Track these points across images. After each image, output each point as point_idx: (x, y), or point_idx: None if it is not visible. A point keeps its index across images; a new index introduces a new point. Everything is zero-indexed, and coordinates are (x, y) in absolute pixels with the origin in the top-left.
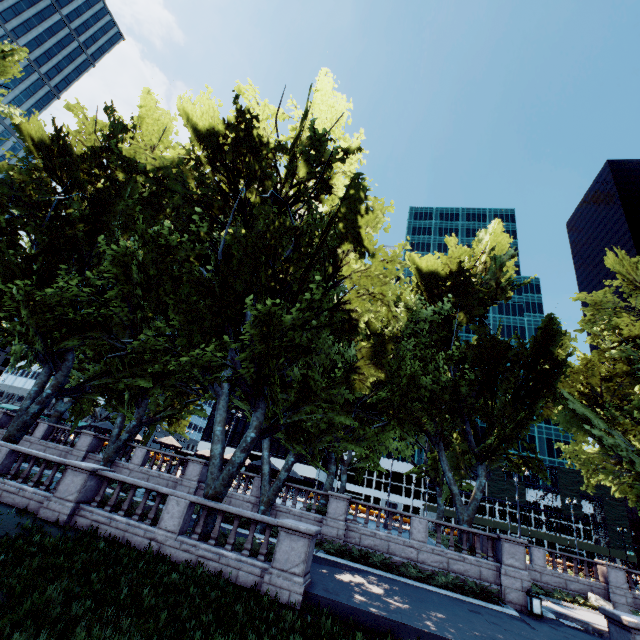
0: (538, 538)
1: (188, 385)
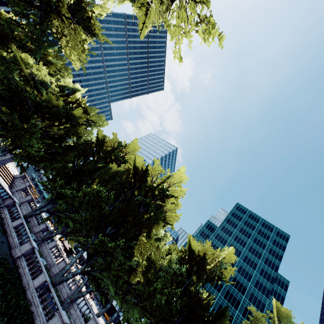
0: None
1: None
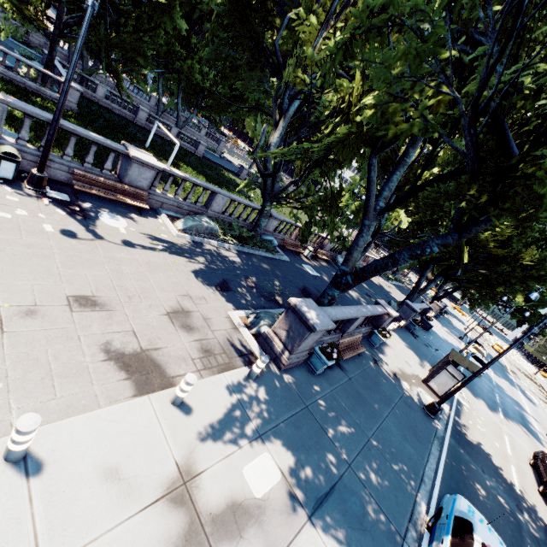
0: None
1: None
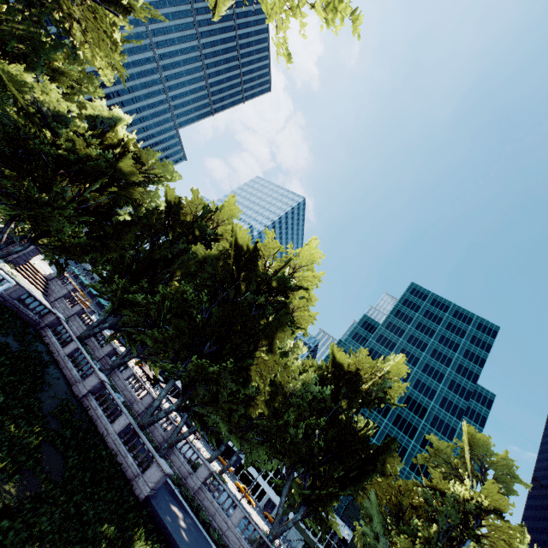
0: None
1: None
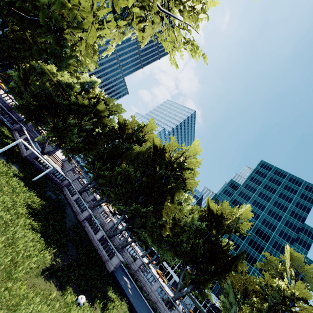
0: None
1: None
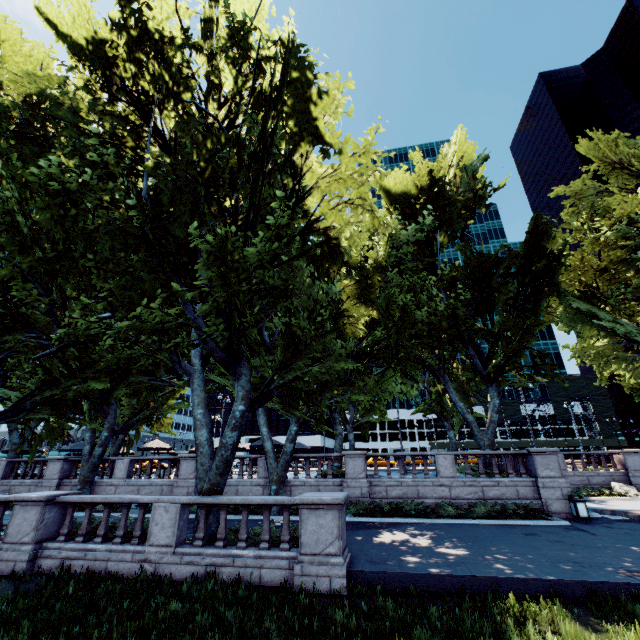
0: (539, 446)
1: (157, 377)
